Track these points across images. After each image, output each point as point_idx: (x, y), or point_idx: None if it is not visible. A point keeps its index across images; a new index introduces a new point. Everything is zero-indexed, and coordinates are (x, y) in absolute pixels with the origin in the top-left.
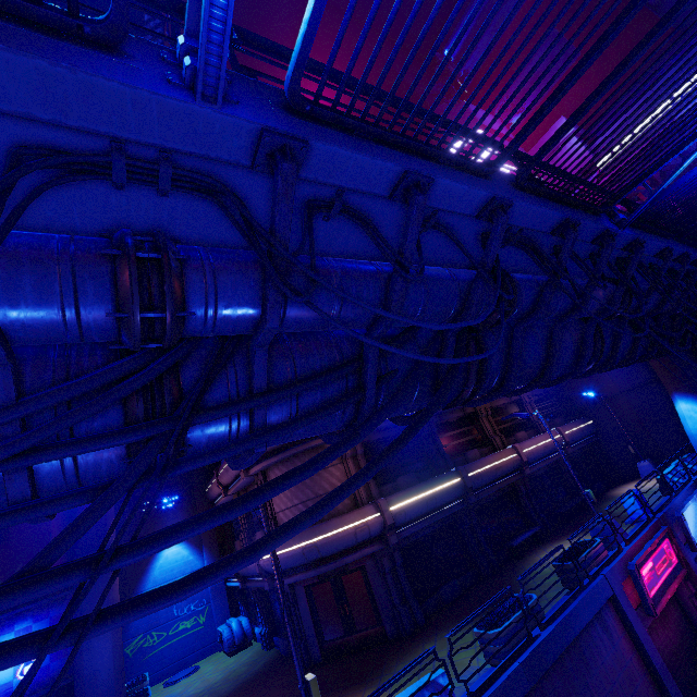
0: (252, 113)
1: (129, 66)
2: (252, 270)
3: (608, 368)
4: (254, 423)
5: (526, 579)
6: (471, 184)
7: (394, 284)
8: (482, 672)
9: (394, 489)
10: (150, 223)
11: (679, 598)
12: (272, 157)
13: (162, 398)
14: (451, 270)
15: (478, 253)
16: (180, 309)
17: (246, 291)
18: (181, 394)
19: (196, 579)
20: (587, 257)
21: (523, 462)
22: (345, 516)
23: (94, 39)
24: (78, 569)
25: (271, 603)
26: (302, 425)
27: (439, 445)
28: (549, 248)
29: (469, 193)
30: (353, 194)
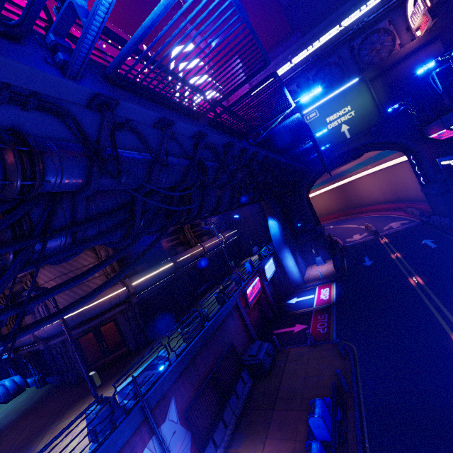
0: (91, 84)
1: (24, 51)
2: (81, 158)
3: (243, 206)
4: (77, 238)
5: (203, 306)
6: (191, 125)
7: (154, 169)
8: (182, 347)
9: (134, 273)
10: (9, 122)
11: (259, 300)
12: (100, 106)
13: (20, 226)
14: (179, 160)
15: (191, 151)
16: (42, 180)
17: (79, 170)
18: (32, 224)
19: (66, 309)
20: (238, 156)
21: (205, 252)
22: (103, 292)
23: (4, 33)
24: (8, 310)
25: (42, 359)
26: (104, 238)
27: (161, 246)
28: (222, 151)
29: (190, 128)
30: (135, 121)
